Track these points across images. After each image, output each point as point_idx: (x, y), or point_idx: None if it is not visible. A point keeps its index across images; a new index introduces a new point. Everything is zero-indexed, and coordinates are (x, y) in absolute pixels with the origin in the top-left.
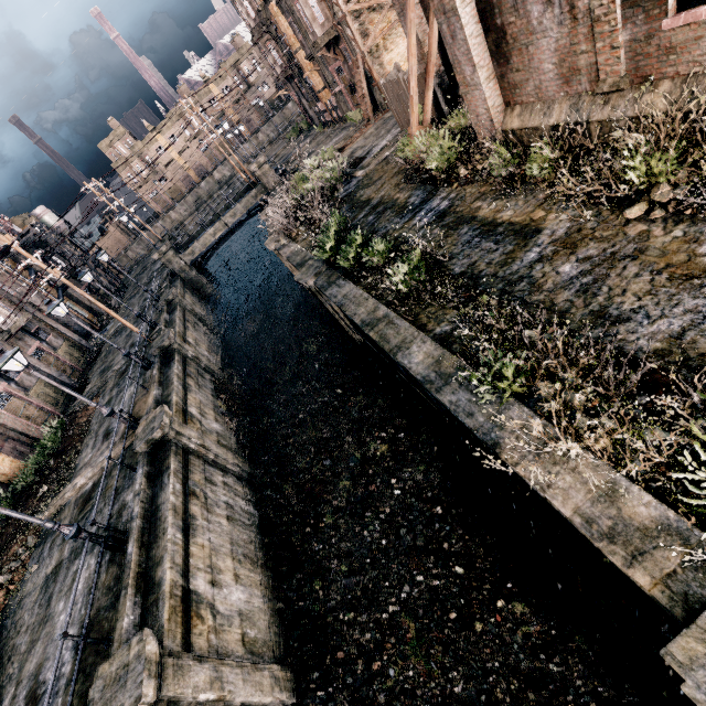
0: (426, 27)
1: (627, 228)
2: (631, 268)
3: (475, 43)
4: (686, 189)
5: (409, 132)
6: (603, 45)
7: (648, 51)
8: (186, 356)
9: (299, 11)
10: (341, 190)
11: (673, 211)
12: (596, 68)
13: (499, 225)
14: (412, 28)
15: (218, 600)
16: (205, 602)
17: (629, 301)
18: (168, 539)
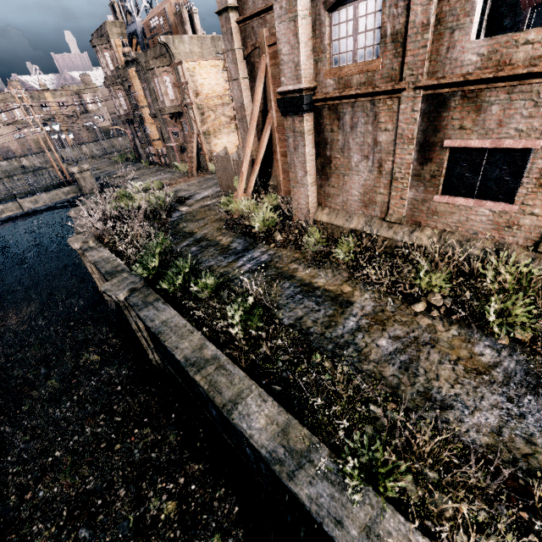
0: (255, 135)
1: (418, 319)
2: (434, 355)
3: (310, 159)
4: (451, 301)
5: (235, 195)
6: (396, 195)
7: (421, 208)
8: None
9: (155, 84)
10: (164, 216)
11: (444, 313)
12: (387, 205)
13: (316, 288)
14: (252, 131)
15: None
16: None
17: (445, 387)
18: None
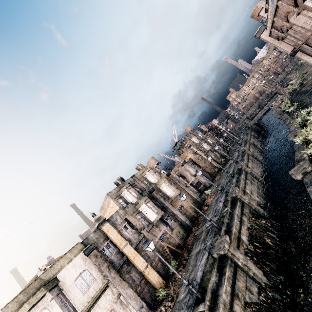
0: None
1: None
2: None
3: (307, 59)
4: None
5: None
6: None
7: None
8: (250, 143)
9: None
10: (297, 89)
11: None
12: None
13: None
14: None
15: (253, 170)
16: (250, 168)
17: None
18: (244, 160)
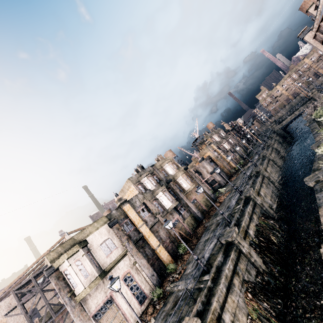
0: None
1: None
2: None
3: None
4: None
5: None
6: None
7: None
8: (273, 148)
9: None
10: None
11: None
12: None
13: None
14: None
15: (271, 174)
16: (268, 173)
17: None
18: (264, 164)
